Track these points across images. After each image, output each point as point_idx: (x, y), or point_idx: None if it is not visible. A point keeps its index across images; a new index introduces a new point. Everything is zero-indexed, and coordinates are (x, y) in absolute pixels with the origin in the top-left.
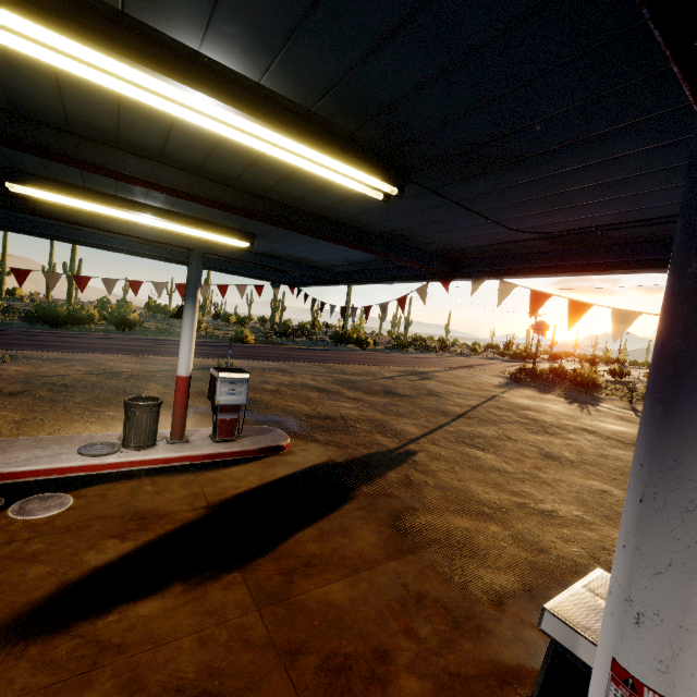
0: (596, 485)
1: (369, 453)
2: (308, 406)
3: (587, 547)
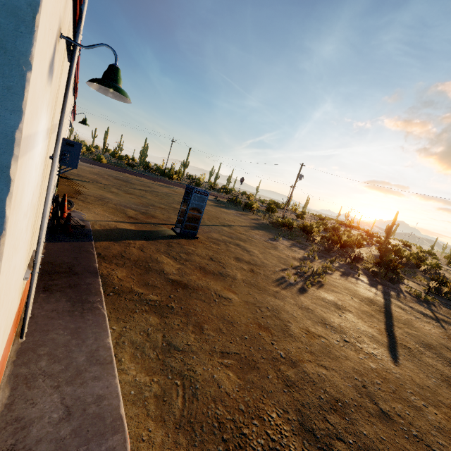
0: (135, 198)
1: (73, 178)
2: (78, 172)
3: (91, 191)
